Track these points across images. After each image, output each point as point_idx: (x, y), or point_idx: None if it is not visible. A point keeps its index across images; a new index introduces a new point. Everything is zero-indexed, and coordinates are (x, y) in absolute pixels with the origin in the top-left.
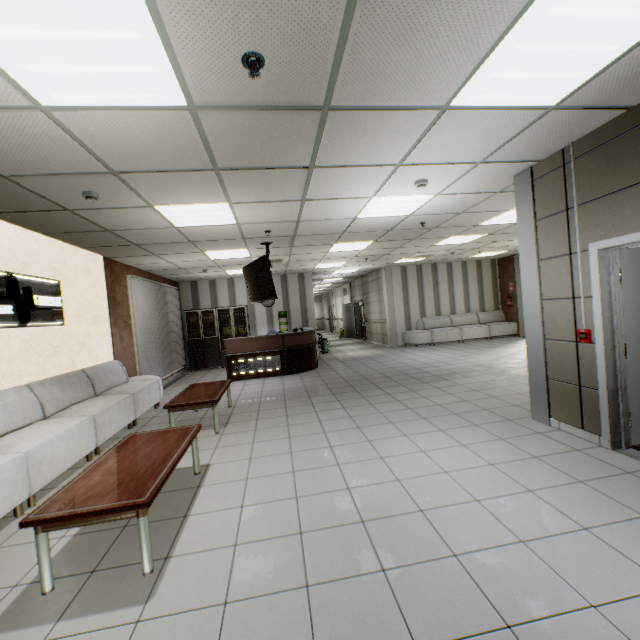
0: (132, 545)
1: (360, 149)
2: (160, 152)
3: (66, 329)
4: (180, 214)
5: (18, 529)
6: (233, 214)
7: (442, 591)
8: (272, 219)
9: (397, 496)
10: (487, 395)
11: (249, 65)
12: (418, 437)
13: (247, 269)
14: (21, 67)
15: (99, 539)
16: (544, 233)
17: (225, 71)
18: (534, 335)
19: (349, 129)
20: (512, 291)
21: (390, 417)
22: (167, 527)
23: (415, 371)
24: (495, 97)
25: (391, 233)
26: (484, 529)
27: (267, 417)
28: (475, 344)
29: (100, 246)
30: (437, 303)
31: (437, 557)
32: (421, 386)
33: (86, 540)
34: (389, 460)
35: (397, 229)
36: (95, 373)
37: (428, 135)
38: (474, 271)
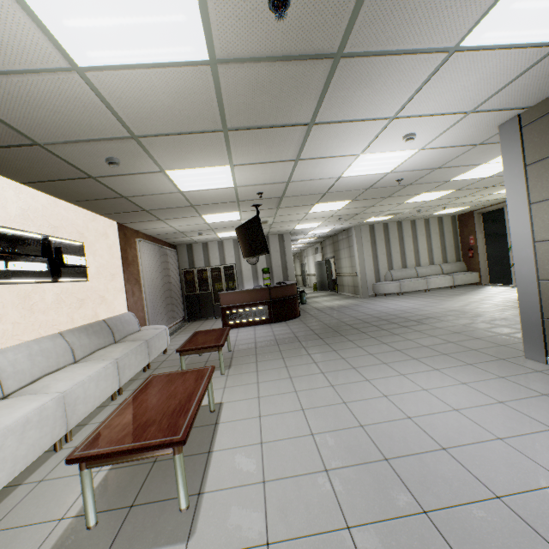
0: (164, 480)
1: (360, 102)
2: (177, 113)
3: (89, 285)
4: (186, 178)
5: (58, 463)
6: (232, 177)
7: (498, 538)
8: (266, 181)
9: (413, 434)
10: (470, 337)
11: (275, 6)
12: (415, 376)
13: (240, 229)
14: (62, 22)
15: (132, 474)
16: (535, 177)
17: (250, 16)
18: (526, 276)
19: (355, 79)
20: (473, 243)
21: (381, 358)
22: (194, 463)
23: (392, 317)
24: (507, 34)
25: (368, 192)
26: (519, 469)
27: (265, 360)
28: (441, 292)
29: (115, 213)
30: (403, 257)
31: (479, 499)
32: (402, 330)
33: (121, 474)
34: (394, 398)
35: (374, 187)
36: (114, 323)
37: (429, 83)
38: (436, 227)
